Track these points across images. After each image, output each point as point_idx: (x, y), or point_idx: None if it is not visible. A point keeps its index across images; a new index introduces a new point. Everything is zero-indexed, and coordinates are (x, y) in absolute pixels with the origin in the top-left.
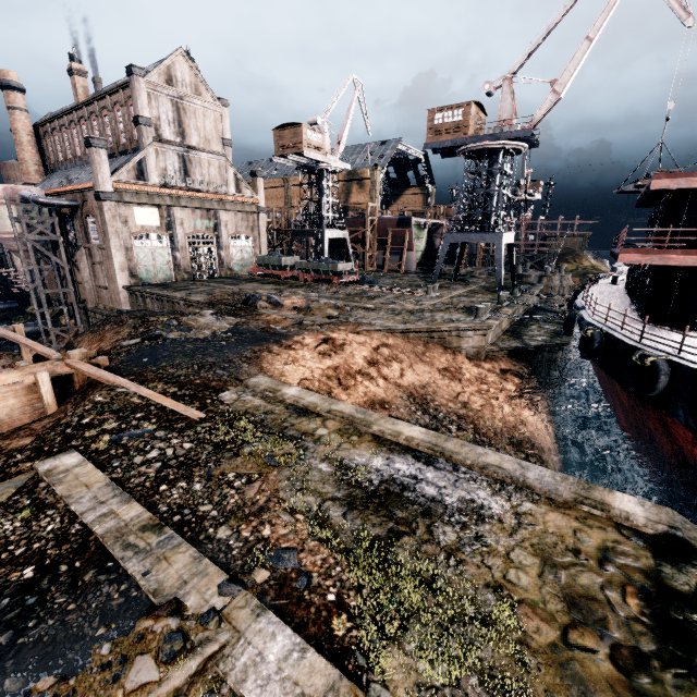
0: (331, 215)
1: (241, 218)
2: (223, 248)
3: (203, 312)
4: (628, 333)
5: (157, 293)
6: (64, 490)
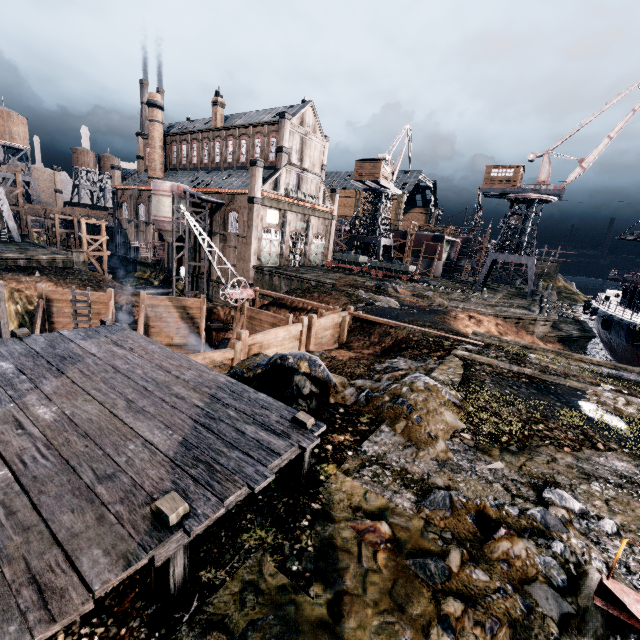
0: (384, 227)
1: (321, 222)
2: (308, 244)
3: (360, 291)
4: None
5: (290, 274)
6: (486, 361)
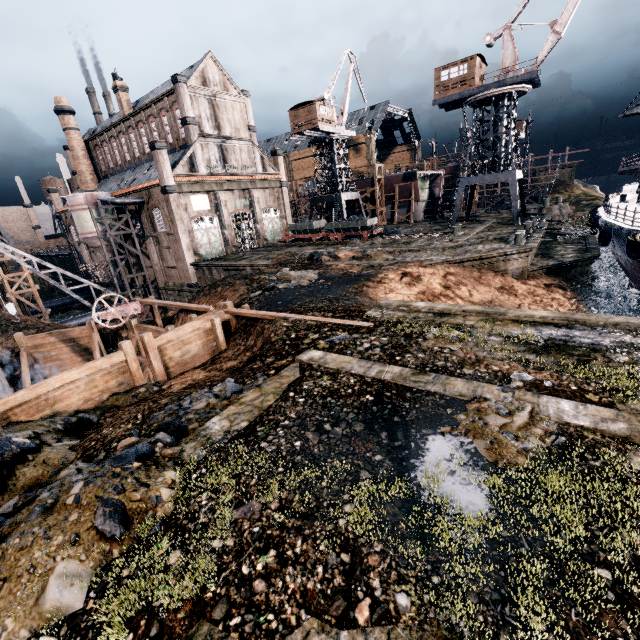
0: (344, 179)
1: (268, 194)
2: (258, 222)
3: (282, 269)
4: None
5: (224, 264)
6: (335, 366)
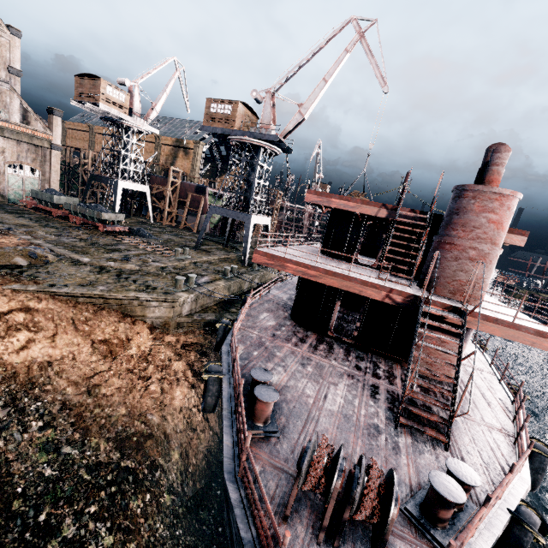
0: (132, 168)
1: (26, 149)
2: None
3: None
4: (246, 332)
5: None
6: None
